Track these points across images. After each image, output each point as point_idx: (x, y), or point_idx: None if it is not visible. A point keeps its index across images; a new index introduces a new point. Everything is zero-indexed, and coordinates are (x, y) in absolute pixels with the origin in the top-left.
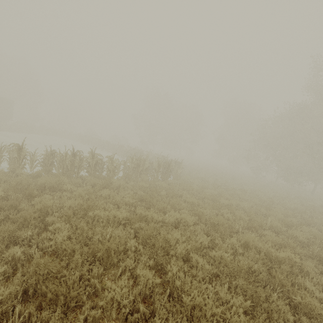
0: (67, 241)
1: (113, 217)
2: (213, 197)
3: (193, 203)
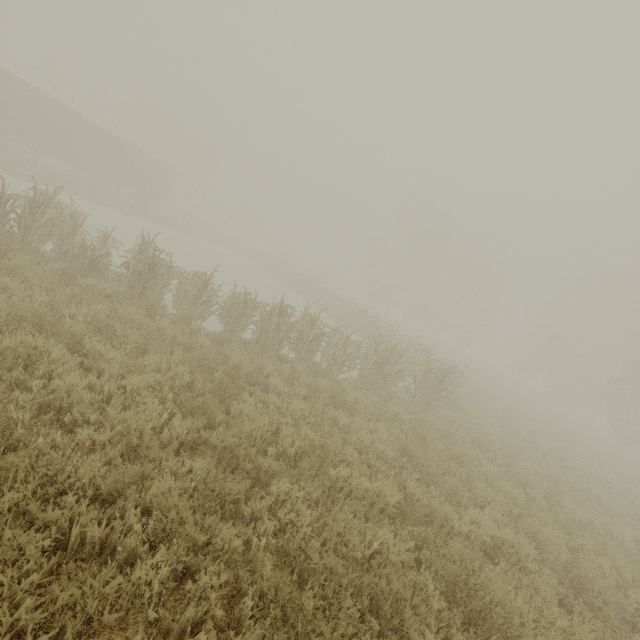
0: (315, 541)
1: (375, 496)
2: (547, 490)
3: (508, 495)
